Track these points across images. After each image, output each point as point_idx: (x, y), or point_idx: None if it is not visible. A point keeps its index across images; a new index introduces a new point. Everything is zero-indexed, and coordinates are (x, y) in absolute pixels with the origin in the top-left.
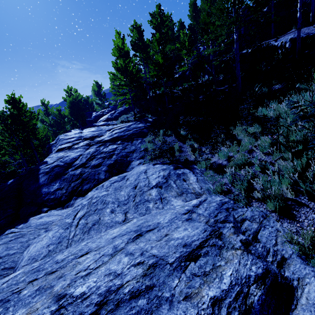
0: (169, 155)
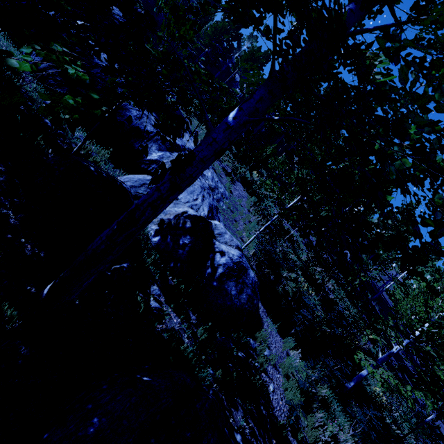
0: None
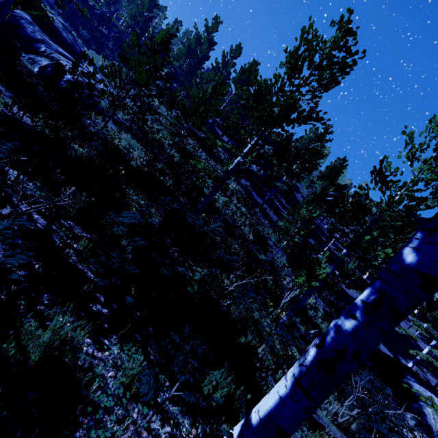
0: None
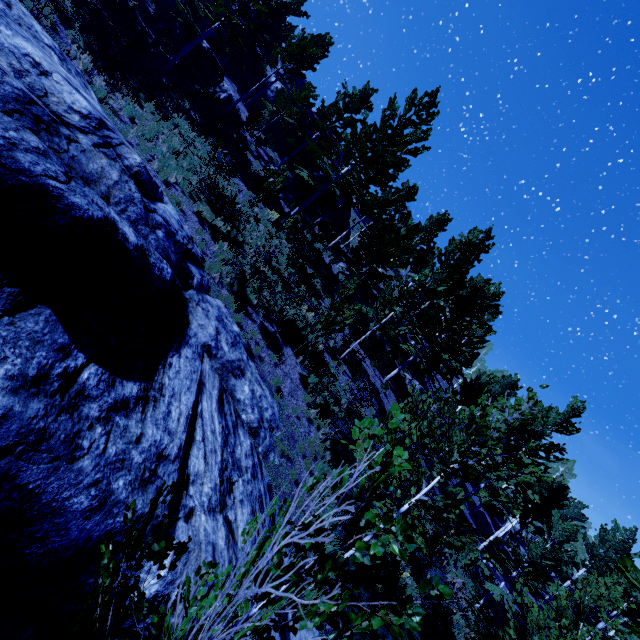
0: (28, 5)
